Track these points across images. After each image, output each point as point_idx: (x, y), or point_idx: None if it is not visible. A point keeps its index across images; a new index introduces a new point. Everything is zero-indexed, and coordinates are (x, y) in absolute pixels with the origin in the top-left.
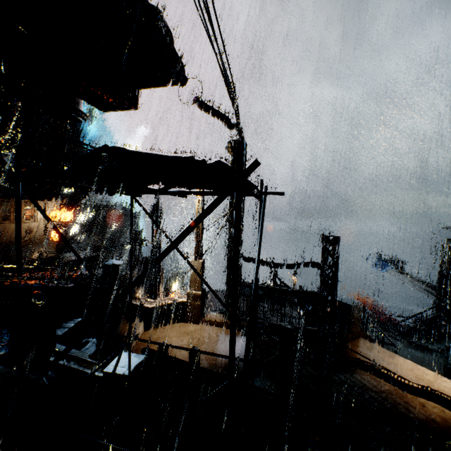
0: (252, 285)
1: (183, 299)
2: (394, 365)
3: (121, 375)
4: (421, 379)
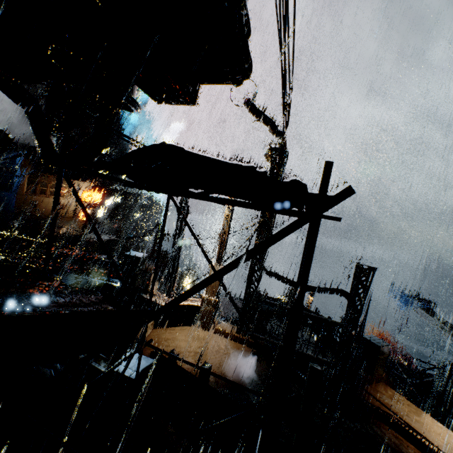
0: None
1: (197, 302)
2: (421, 424)
3: (127, 377)
4: (452, 449)
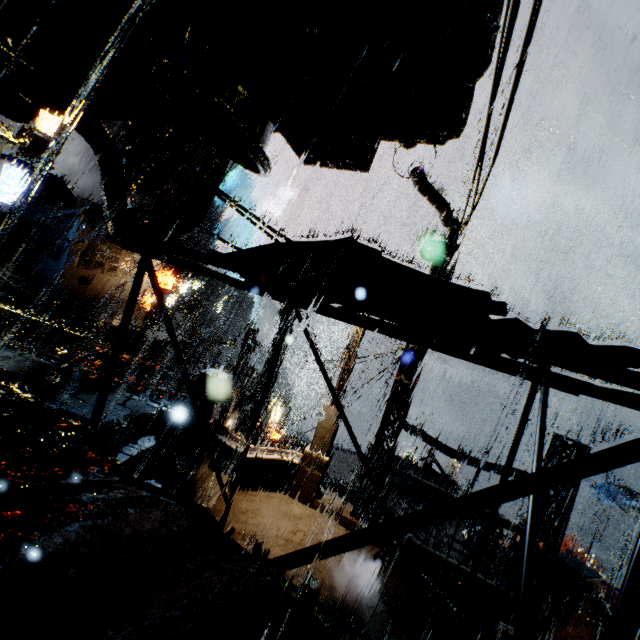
0: (520, 585)
1: (296, 458)
2: None
3: None
4: None
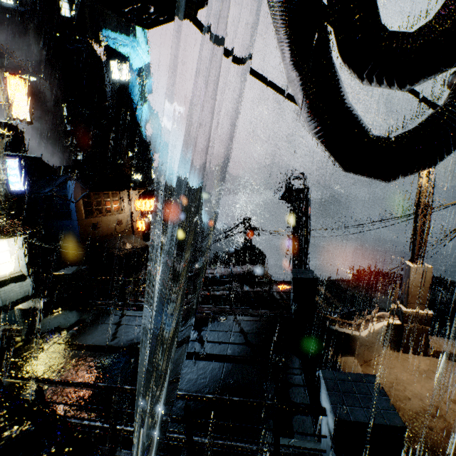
0: None
1: (392, 319)
2: None
3: None
4: None
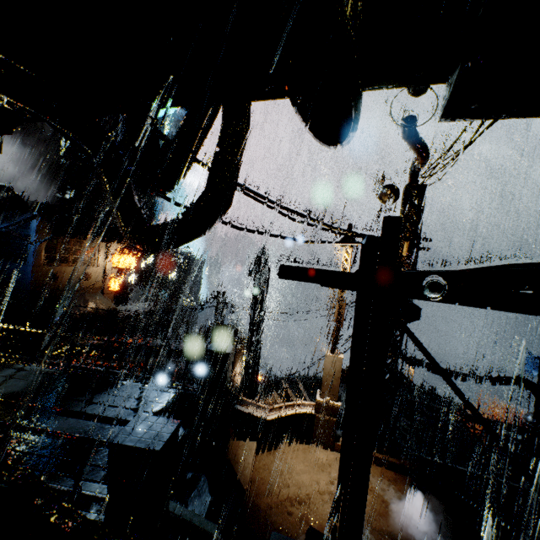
0: None
1: (308, 408)
2: None
3: None
4: None
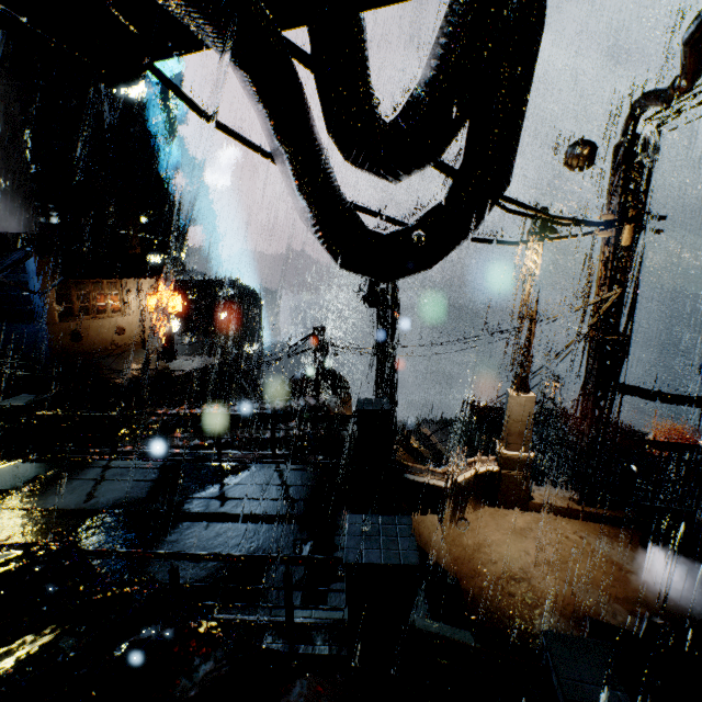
0: None
1: (489, 465)
2: None
3: None
4: None
